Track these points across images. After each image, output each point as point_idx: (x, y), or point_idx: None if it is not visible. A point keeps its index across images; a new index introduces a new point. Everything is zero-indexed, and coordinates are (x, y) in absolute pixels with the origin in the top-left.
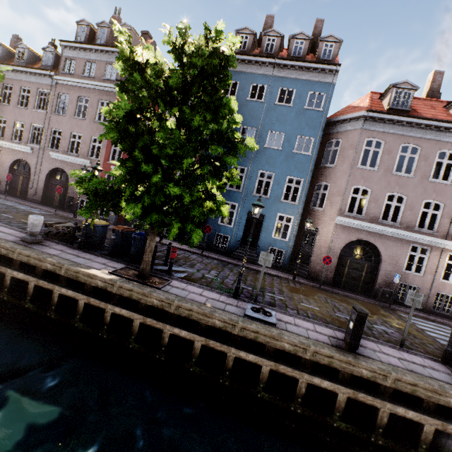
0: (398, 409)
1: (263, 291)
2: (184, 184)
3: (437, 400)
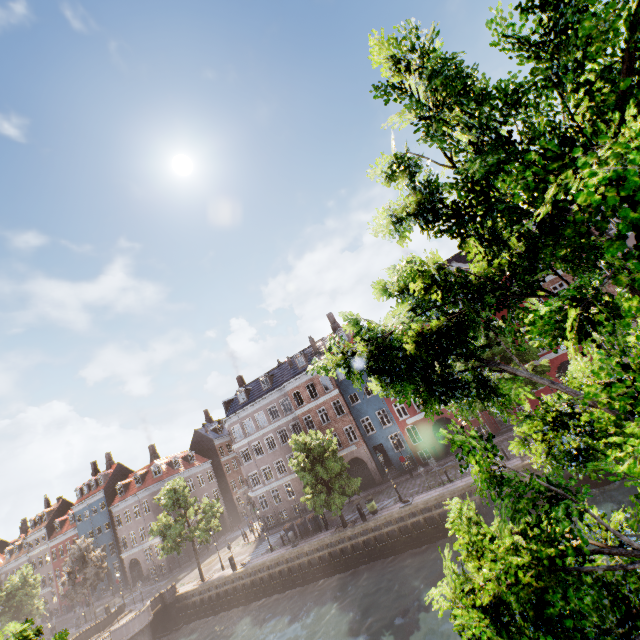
0: None
1: None
2: (19, 619)
3: None
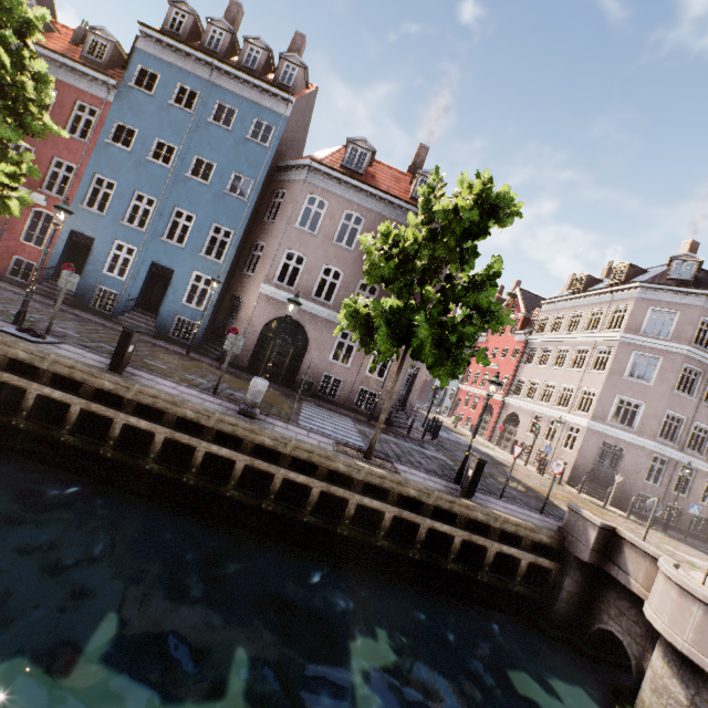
0: (132, 420)
1: (98, 342)
2: None
3: (176, 412)
